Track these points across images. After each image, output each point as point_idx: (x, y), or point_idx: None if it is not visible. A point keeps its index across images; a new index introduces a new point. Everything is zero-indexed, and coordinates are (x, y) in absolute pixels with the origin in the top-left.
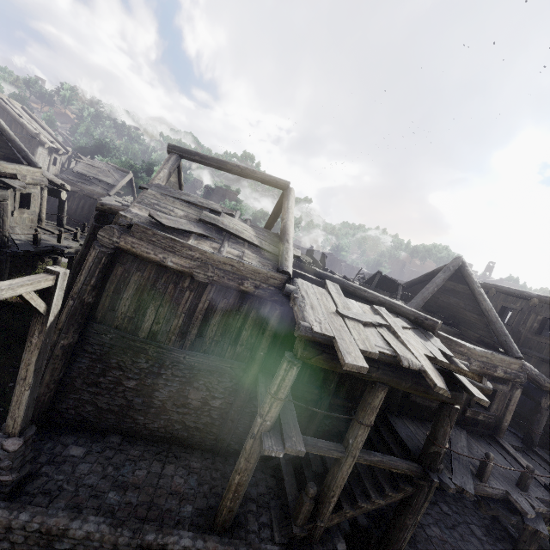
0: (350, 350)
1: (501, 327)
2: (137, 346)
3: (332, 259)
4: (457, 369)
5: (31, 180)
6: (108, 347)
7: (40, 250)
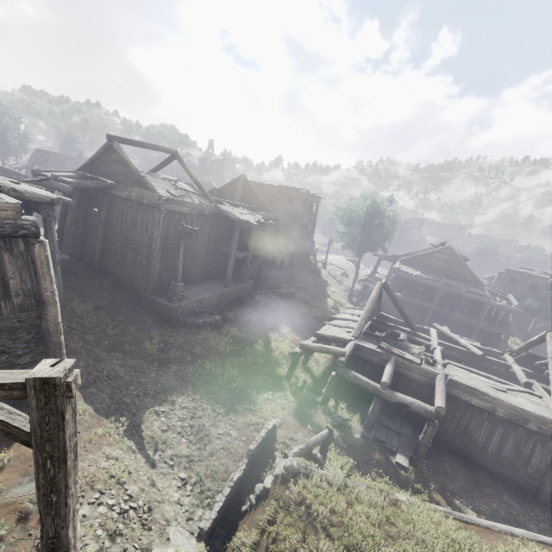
0: (253, 222)
1: (265, 203)
2: None
3: None
4: (270, 220)
5: None
6: (169, 253)
7: None
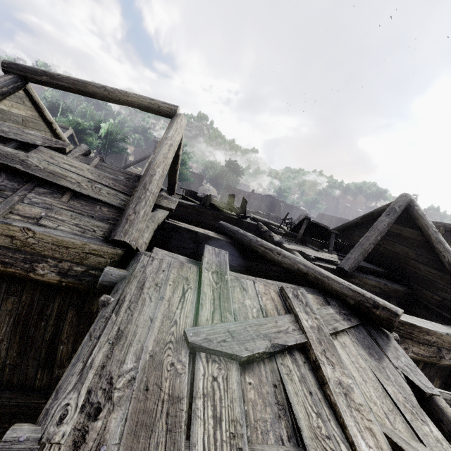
0: None
1: None
2: None
3: (272, 200)
4: None
5: None
6: None
7: None
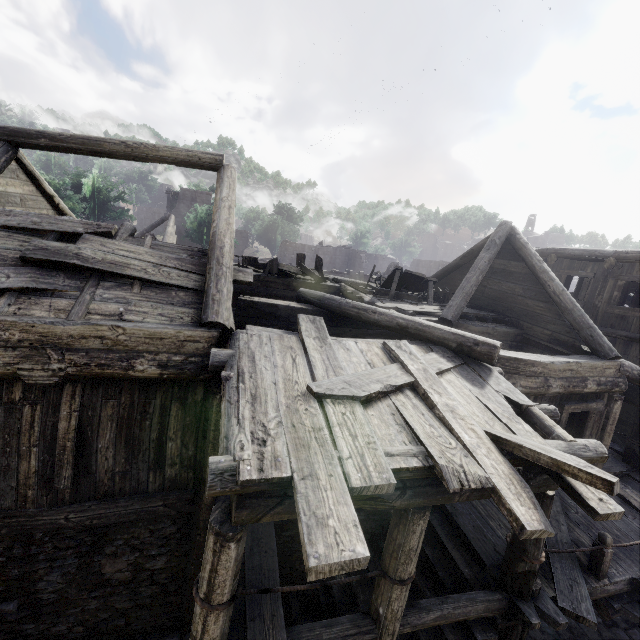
0: (325, 508)
1: (582, 317)
2: None
3: (348, 252)
4: (555, 465)
5: None
6: None
7: None
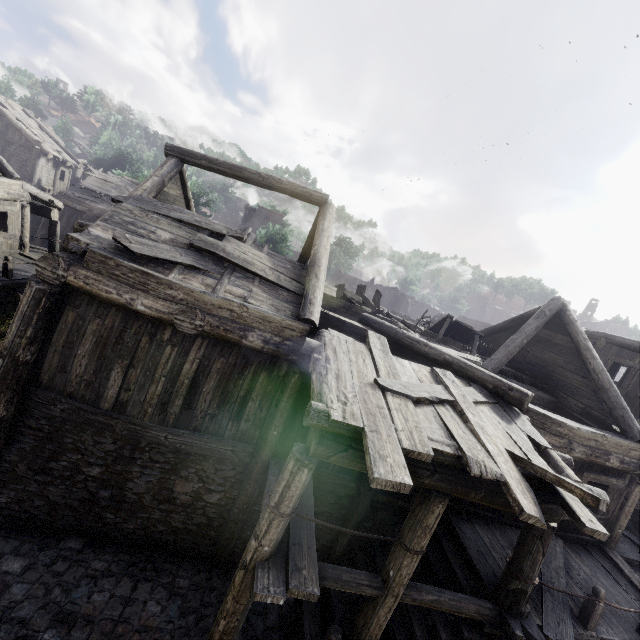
0: (385, 451)
1: (616, 397)
2: (100, 421)
3: (396, 294)
4: (557, 481)
5: (6, 195)
6: (60, 422)
7: (13, 284)
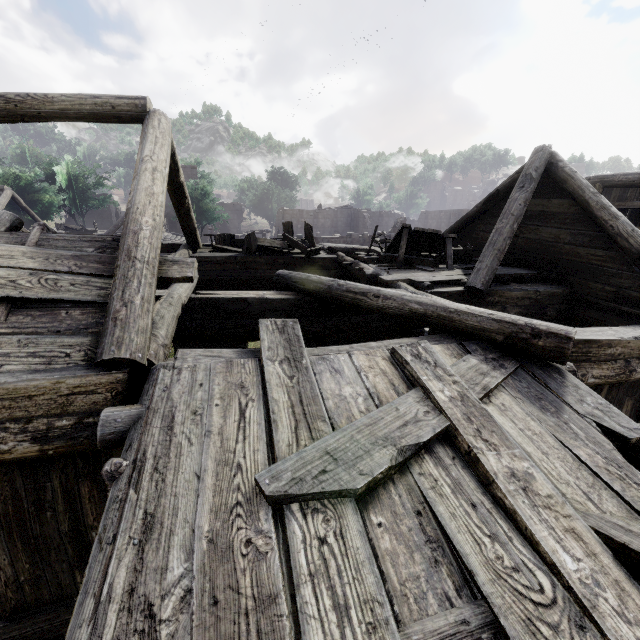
0: None
1: None
2: None
3: (350, 212)
4: None
5: None
6: None
7: None
